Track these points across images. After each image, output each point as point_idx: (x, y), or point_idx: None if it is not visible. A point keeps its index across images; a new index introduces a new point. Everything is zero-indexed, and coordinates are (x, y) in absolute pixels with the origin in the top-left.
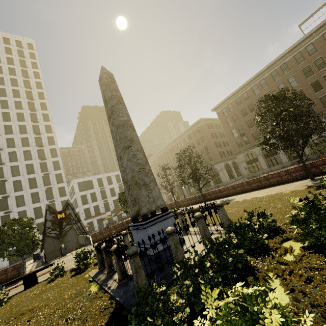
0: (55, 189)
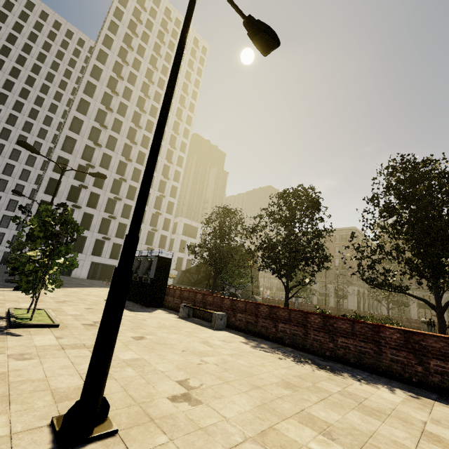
0: (161, 218)
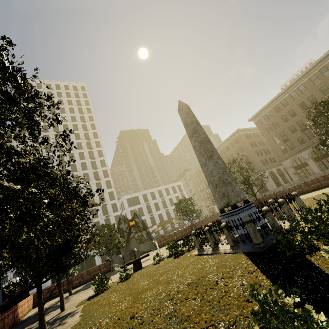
0: (109, 206)
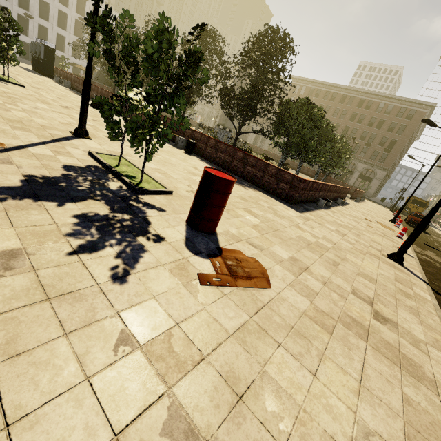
0: (89, 5)
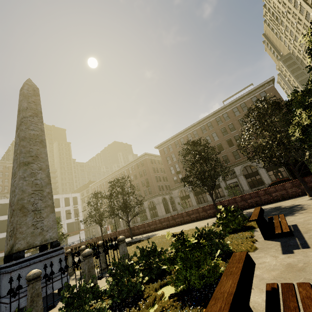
0: None
